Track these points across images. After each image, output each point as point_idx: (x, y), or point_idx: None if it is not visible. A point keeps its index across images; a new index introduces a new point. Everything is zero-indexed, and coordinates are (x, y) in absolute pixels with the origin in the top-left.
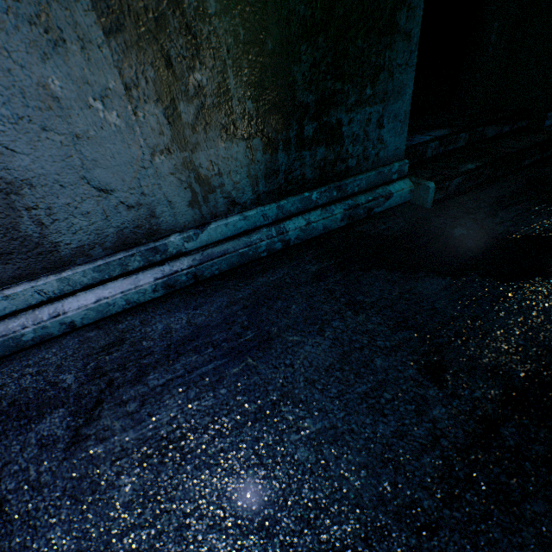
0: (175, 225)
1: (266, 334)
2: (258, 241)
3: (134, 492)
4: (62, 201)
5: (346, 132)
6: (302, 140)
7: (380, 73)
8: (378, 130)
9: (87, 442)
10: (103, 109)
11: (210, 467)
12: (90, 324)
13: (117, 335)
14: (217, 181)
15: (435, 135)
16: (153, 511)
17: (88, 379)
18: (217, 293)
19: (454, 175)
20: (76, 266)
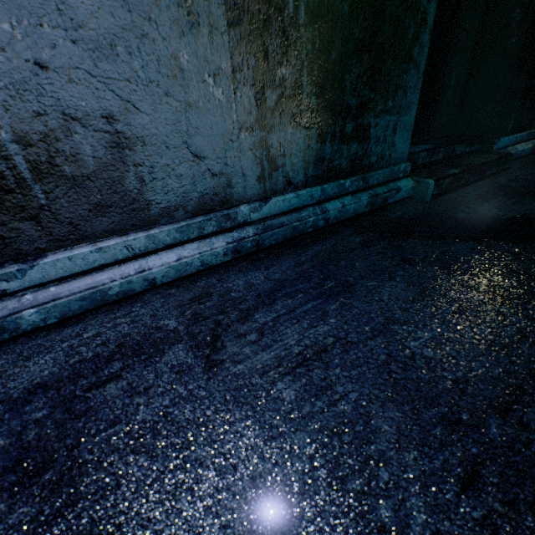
0: (243, 197)
1: (345, 282)
2: (307, 217)
3: (296, 392)
4: (164, 161)
5: (372, 134)
6: (343, 135)
7: (398, 91)
8: (392, 136)
9: (224, 364)
10: (212, 85)
11: (356, 369)
12: (166, 284)
13: (200, 291)
14: (281, 161)
15: (422, 148)
16: (323, 401)
17: (192, 322)
18: (281, 258)
19: (445, 176)
20: (161, 226)
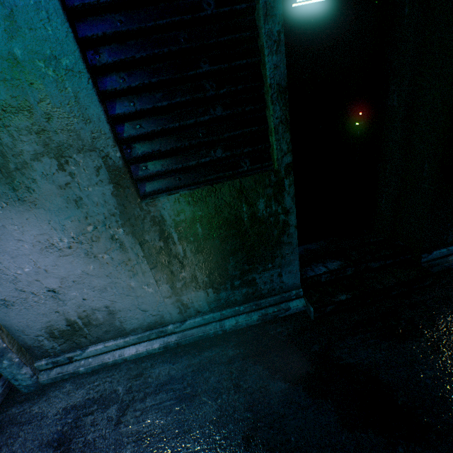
0: (172, 320)
1: (195, 391)
2: (209, 330)
3: (131, 452)
4: (130, 315)
5: (259, 281)
6: (233, 286)
7: (276, 258)
8: (279, 278)
9: (121, 424)
10: (147, 288)
11: (155, 452)
12: (132, 359)
13: (141, 370)
14: (191, 304)
15: (328, 268)
16: None
17: (127, 392)
18: (185, 356)
19: (328, 304)
20: (131, 336)
